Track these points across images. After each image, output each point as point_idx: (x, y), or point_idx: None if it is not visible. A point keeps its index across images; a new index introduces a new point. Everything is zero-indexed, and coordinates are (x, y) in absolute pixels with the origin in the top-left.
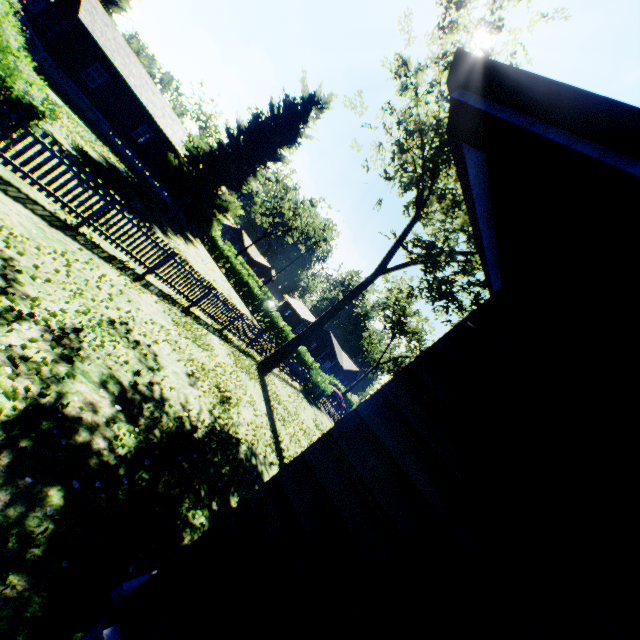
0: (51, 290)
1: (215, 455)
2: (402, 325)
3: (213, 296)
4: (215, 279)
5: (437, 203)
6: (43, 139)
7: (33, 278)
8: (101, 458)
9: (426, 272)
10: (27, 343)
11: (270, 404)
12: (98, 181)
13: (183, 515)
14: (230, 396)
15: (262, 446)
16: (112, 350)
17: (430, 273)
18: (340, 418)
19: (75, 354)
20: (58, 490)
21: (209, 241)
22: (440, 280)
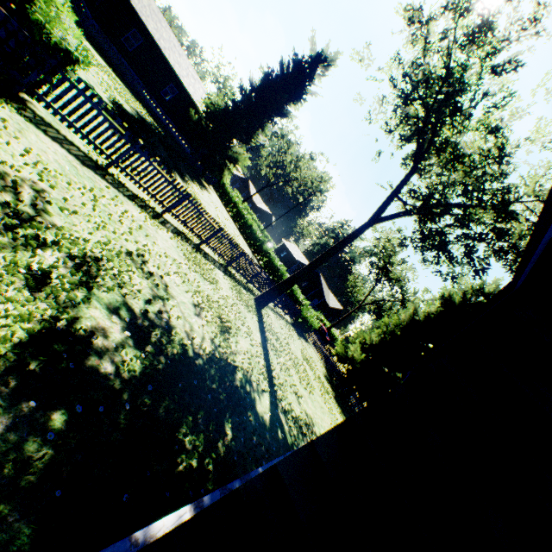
0: (77, 221)
1: (213, 382)
2: (387, 272)
3: (220, 235)
4: (223, 221)
5: (436, 156)
6: (78, 84)
7: (61, 209)
8: (107, 382)
9: (421, 223)
10: (48, 269)
11: (264, 335)
12: (124, 125)
13: (180, 440)
14: (230, 326)
15: (256, 374)
16: (127, 279)
17: (425, 224)
18: (324, 350)
19: (92, 281)
20: (61, 414)
21: (220, 188)
22: (435, 231)
